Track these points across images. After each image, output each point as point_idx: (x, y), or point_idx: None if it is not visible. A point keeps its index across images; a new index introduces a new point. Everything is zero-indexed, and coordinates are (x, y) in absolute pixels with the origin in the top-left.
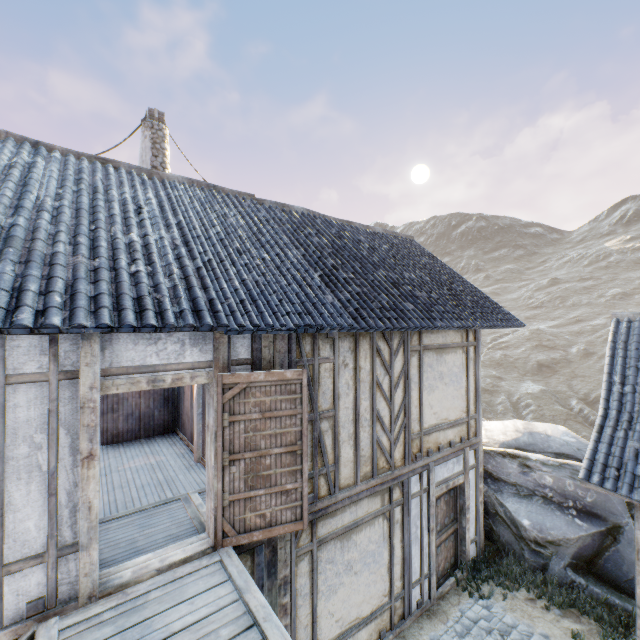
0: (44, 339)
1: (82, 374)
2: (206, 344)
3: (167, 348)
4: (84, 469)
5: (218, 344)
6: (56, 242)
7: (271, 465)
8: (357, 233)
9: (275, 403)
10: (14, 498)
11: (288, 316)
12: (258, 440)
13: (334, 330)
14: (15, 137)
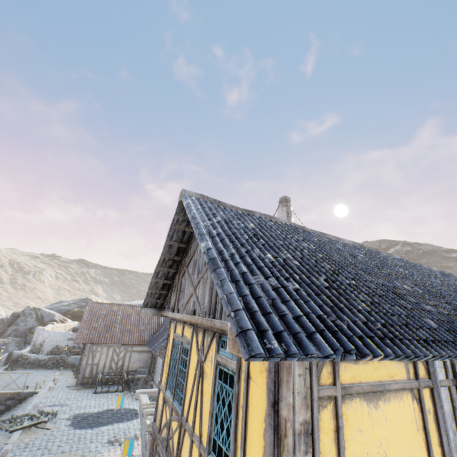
0: None
1: None
2: None
3: None
4: None
5: None
6: (404, 294)
7: None
8: (434, 273)
9: None
10: None
11: None
12: None
13: None
14: (295, 225)
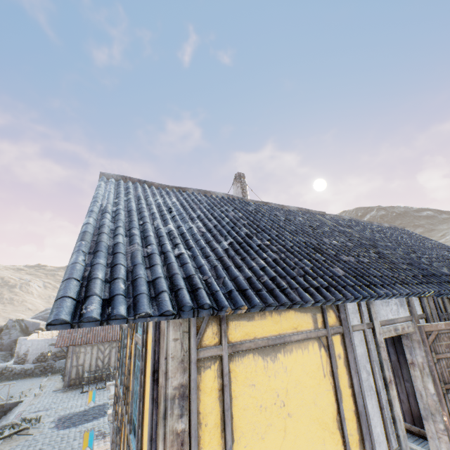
0: (355, 304)
1: (374, 325)
2: (404, 305)
3: (392, 308)
4: (390, 390)
5: (411, 304)
6: (326, 249)
7: None
8: (383, 228)
9: None
10: (368, 409)
11: None
12: None
13: None
14: (234, 197)
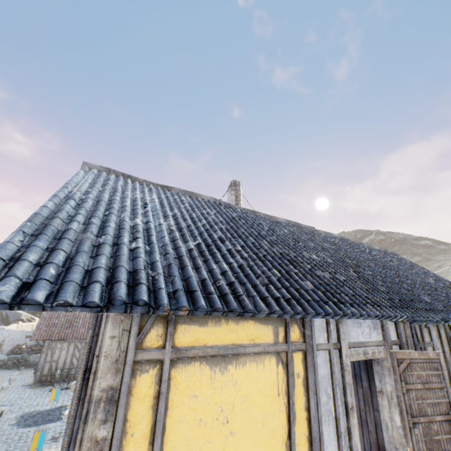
0: (323, 321)
1: (341, 346)
2: (378, 328)
3: (364, 330)
4: (350, 418)
5: (385, 329)
6: (302, 262)
7: (437, 431)
8: (372, 250)
9: (428, 376)
10: (324, 436)
11: (427, 311)
12: (425, 407)
13: (450, 322)
14: (221, 202)
